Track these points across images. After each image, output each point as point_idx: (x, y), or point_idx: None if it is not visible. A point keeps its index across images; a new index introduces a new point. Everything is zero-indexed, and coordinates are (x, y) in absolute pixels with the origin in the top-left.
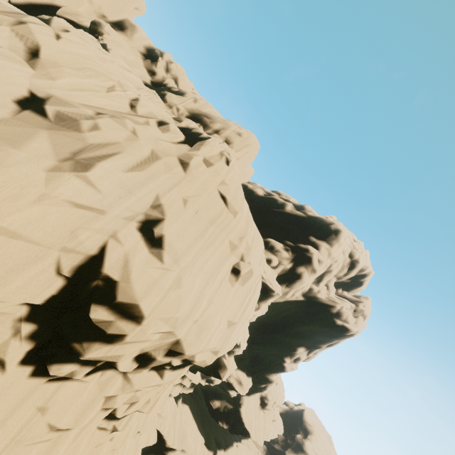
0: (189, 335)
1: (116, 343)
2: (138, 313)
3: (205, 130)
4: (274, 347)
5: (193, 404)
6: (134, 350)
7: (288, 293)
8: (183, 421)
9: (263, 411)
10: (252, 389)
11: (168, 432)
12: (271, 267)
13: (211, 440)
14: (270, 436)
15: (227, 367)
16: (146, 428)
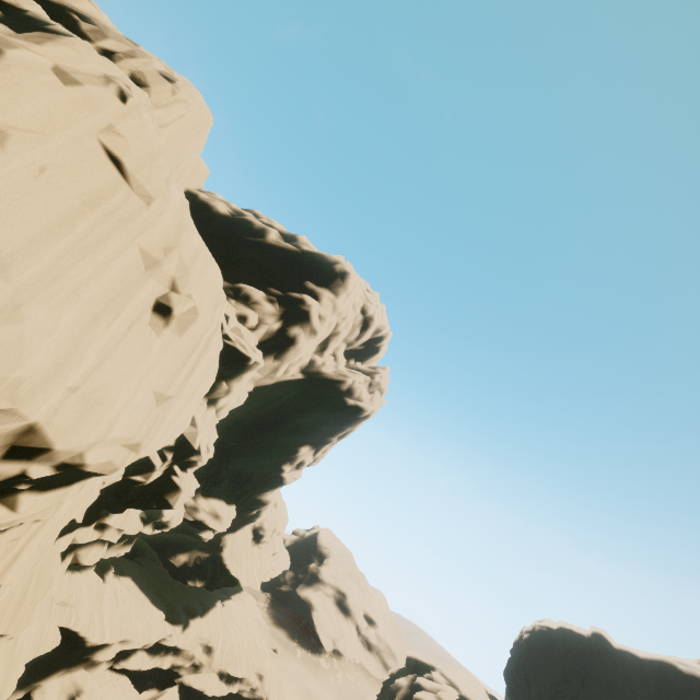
0: (60, 415)
1: None
2: None
3: None
4: (265, 454)
5: (139, 573)
6: None
7: (279, 370)
8: (120, 600)
9: (258, 547)
10: (238, 522)
11: (89, 624)
12: (248, 329)
13: (178, 611)
14: (270, 574)
15: (181, 487)
16: (23, 624)
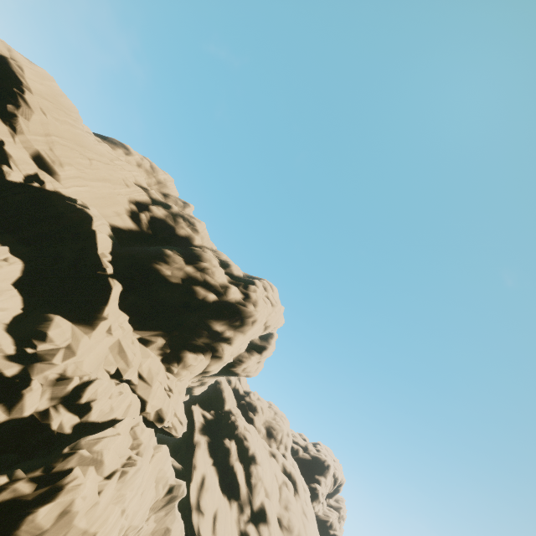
0: None
1: None
2: None
3: (276, 444)
4: None
5: None
6: None
7: None
8: None
9: None
10: None
11: None
12: None
13: None
14: None
15: None
16: None
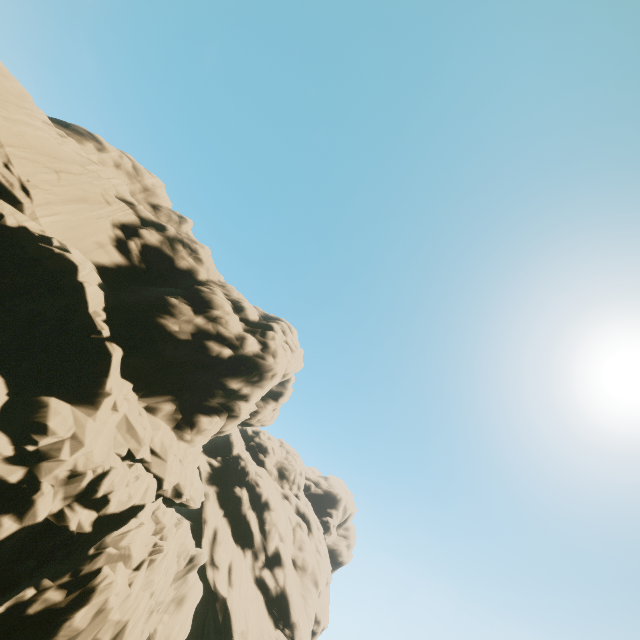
0: (326, 620)
1: (318, 634)
2: (322, 621)
3: (289, 484)
4: None
5: None
6: (319, 634)
7: None
8: None
9: None
10: None
11: None
12: None
13: None
14: None
15: None
16: None
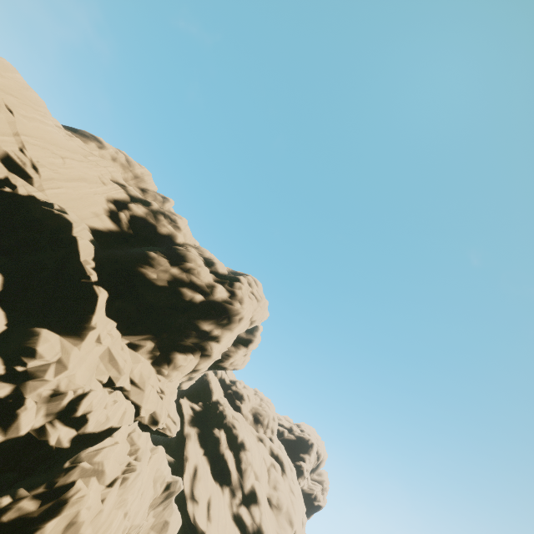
0: None
1: None
2: None
3: (263, 428)
4: None
5: None
6: None
7: None
8: None
9: None
10: None
11: None
12: None
13: None
14: None
15: None
16: None
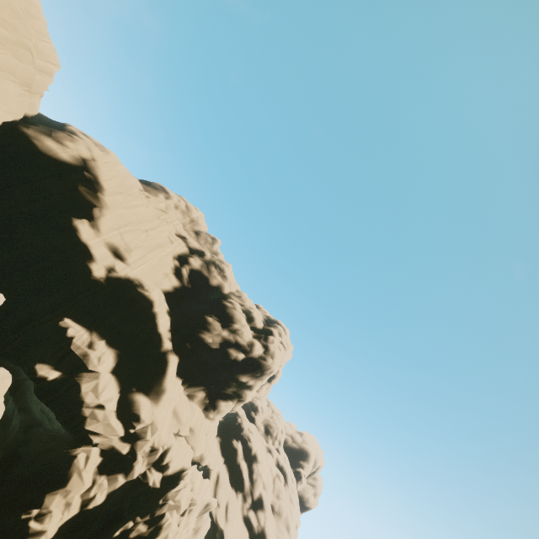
0: None
1: None
2: None
3: (272, 440)
4: None
5: None
6: None
7: None
8: None
9: None
10: None
11: None
12: None
13: None
14: None
15: None
16: None
